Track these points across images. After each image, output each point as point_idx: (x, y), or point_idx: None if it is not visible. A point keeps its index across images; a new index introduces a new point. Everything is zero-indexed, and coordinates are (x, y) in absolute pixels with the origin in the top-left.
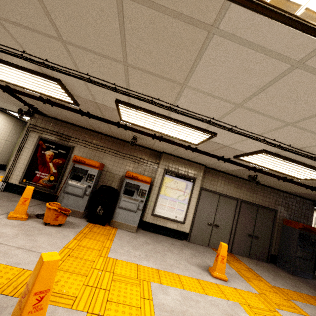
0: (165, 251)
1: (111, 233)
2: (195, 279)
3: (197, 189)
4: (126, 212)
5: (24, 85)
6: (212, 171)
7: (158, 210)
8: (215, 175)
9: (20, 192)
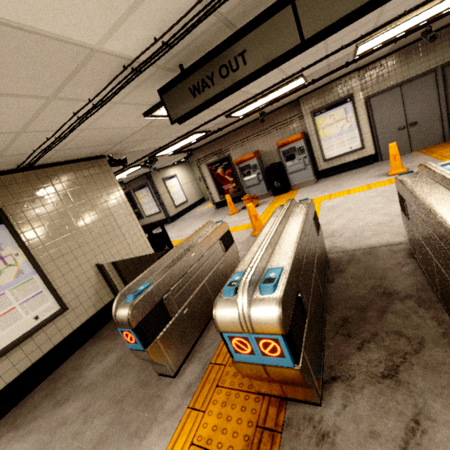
0: (343, 181)
1: (294, 193)
2: (365, 186)
3: (360, 104)
4: (298, 174)
5: (181, 146)
6: (373, 66)
7: (327, 154)
8: (380, 67)
9: (225, 204)
